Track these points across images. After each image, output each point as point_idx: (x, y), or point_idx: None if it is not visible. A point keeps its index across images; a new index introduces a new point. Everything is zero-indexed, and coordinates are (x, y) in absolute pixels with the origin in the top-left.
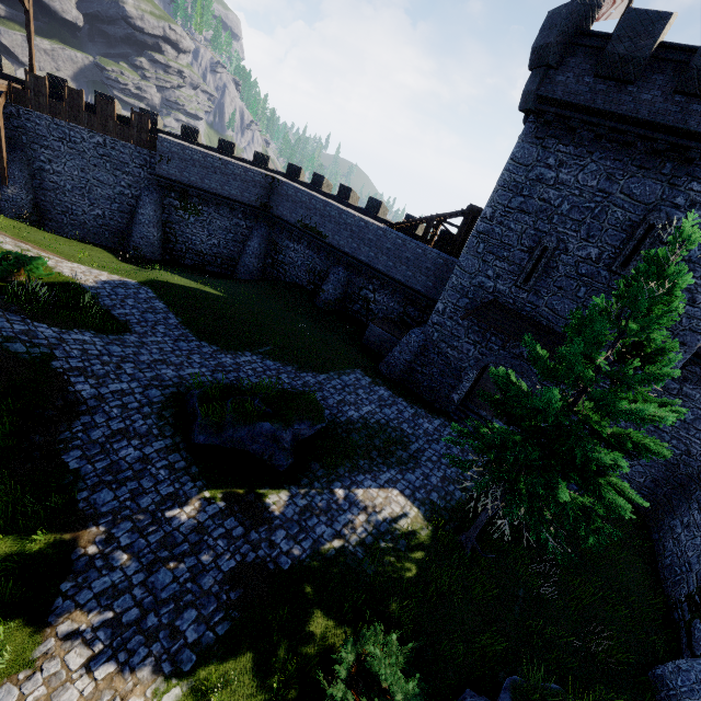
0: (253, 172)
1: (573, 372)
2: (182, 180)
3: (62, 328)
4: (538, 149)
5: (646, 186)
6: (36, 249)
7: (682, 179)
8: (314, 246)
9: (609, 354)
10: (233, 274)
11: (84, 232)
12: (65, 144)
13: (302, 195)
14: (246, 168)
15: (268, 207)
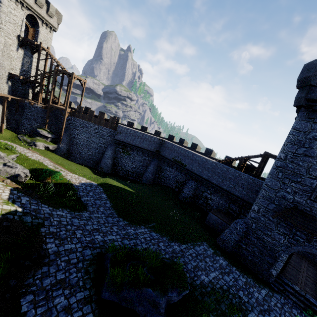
0: (154, 138)
1: None
2: (124, 141)
3: (54, 207)
4: (311, 123)
5: None
6: (61, 167)
7: None
8: (179, 170)
9: None
10: (140, 180)
11: (83, 161)
12: (84, 128)
13: (175, 147)
14: (151, 136)
15: (159, 152)
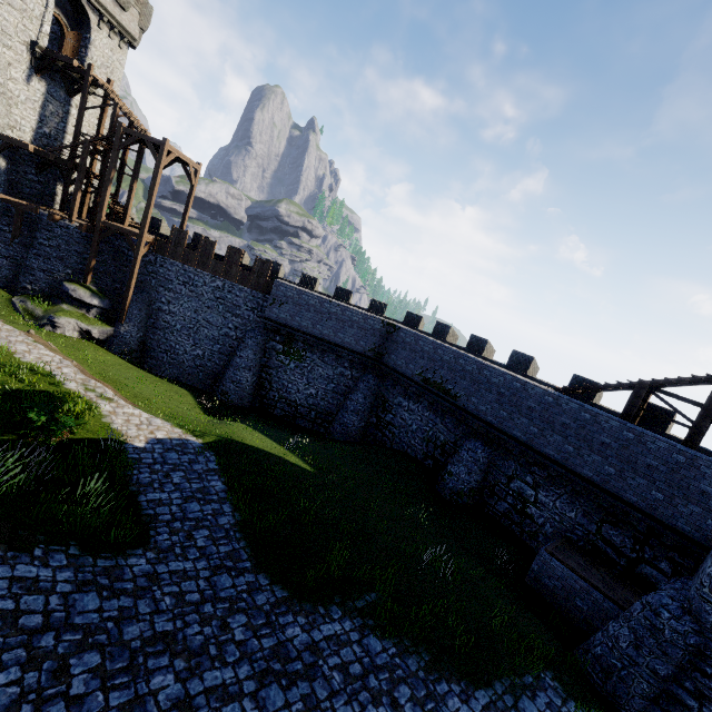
0: (369, 318)
1: None
2: (290, 323)
3: (14, 545)
4: None
5: None
6: (107, 388)
7: None
8: (438, 408)
9: None
10: (327, 431)
11: (180, 372)
12: (187, 287)
13: (427, 344)
14: (362, 313)
15: (381, 356)
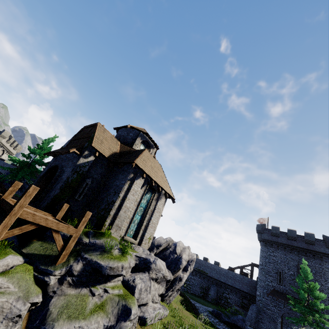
0: None
1: (302, 288)
2: None
3: None
4: (266, 248)
5: (294, 256)
6: None
7: (300, 255)
8: (202, 277)
9: (307, 285)
10: None
11: None
12: None
13: (197, 259)
14: None
15: None
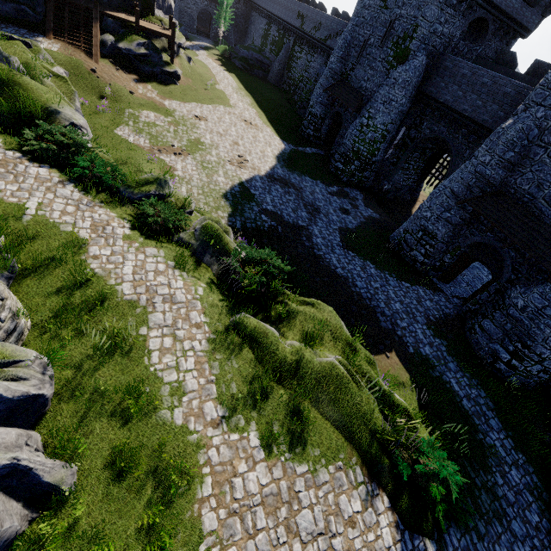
0: None
1: None
2: None
3: None
4: None
5: None
6: None
7: None
8: None
9: None
10: None
11: None
12: None
13: None
14: None
15: None
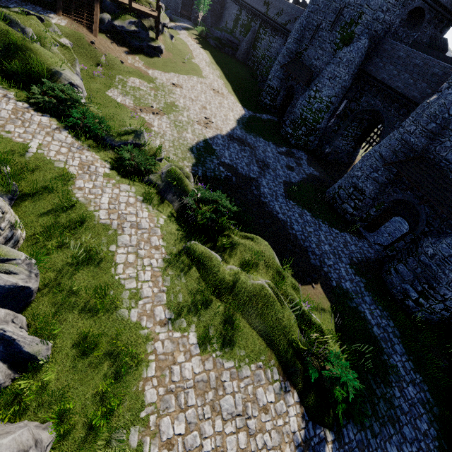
0: None
1: None
2: None
3: None
4: None
5: None
6: None
7: None
8: None
9: None
10: None
11: None
12: None
13: None
14: None
15: None
